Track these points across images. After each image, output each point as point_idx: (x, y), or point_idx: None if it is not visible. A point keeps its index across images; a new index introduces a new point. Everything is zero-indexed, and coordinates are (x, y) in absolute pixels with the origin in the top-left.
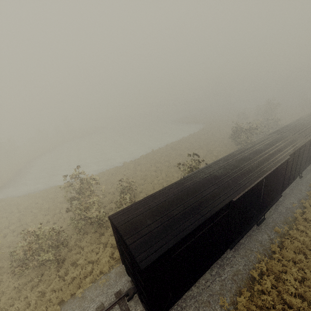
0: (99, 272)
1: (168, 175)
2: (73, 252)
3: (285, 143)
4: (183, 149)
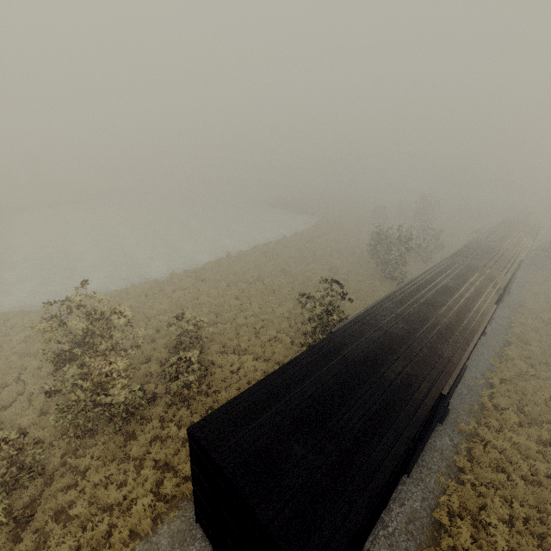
0: (128, 534)
1: (263, 309)
2: (57, 486)
3: (482, 278)
4: (287, 260)
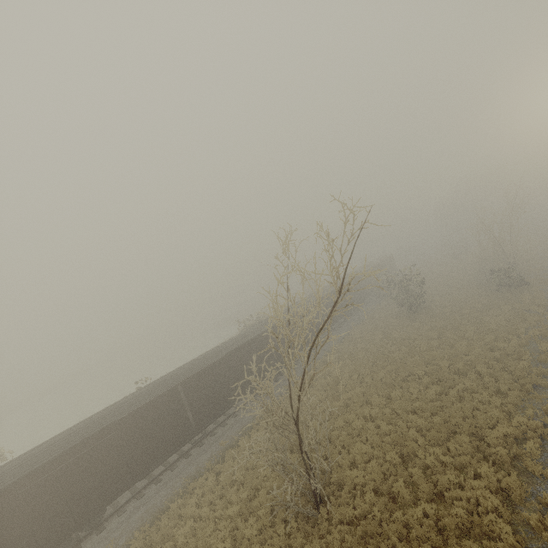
0: None
1: None
2: None
3: (238, 340)
4: None
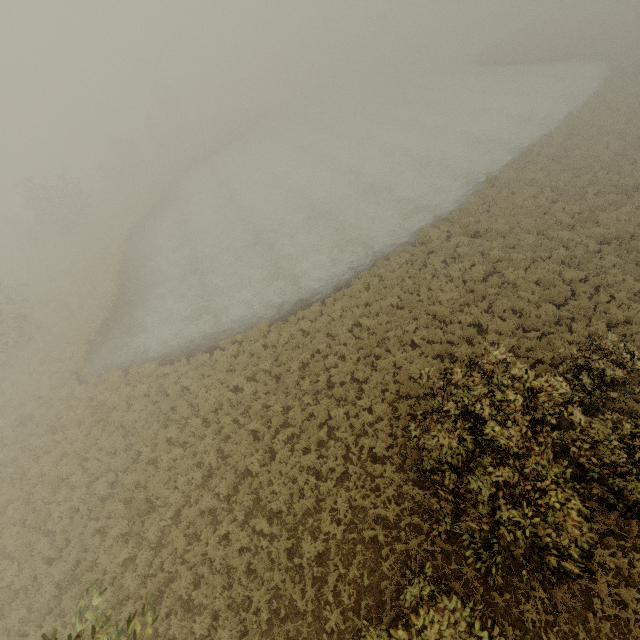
0: None
1: None
2: None
3: None
4: (614, 166)
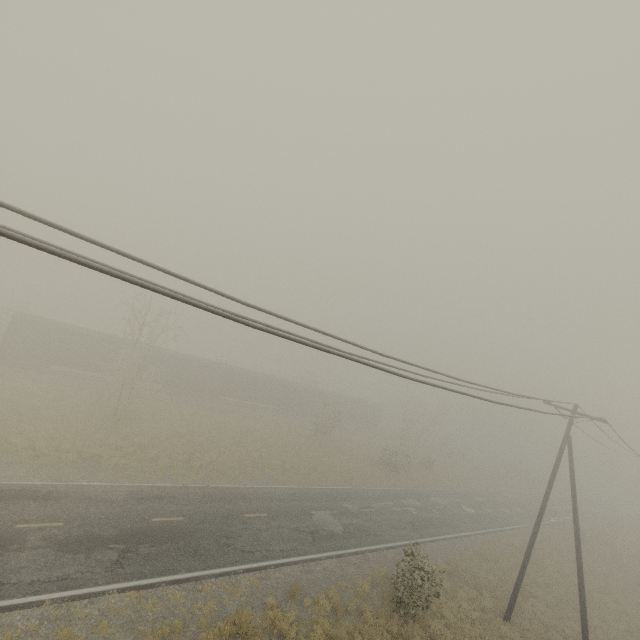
0: None
1: None
2: None
3: (183, 354)
4: None
